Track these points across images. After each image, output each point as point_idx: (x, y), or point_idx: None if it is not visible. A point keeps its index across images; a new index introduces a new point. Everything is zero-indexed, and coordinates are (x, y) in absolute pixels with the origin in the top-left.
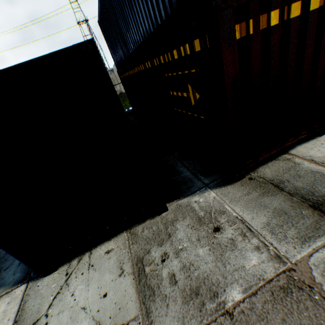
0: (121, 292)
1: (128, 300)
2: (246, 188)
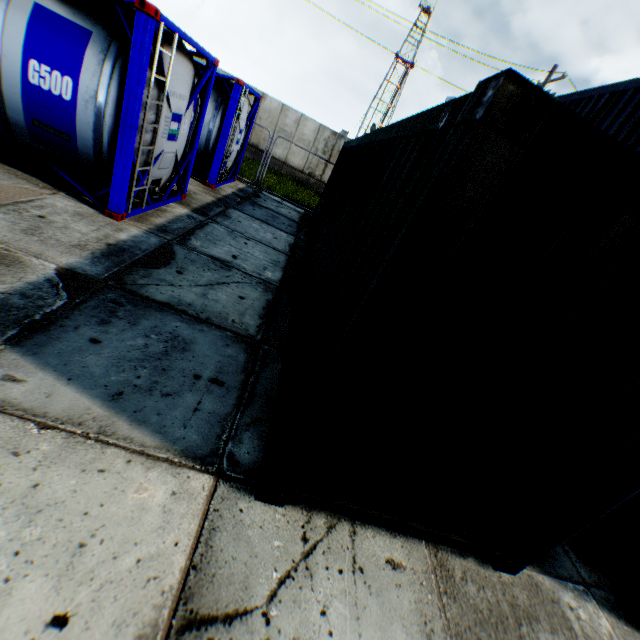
0: None
1: None
2: None
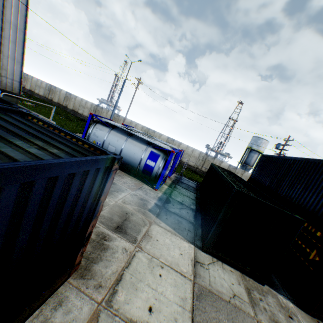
0: (240, 289)
1: (244, 295)
2: (313, 321)
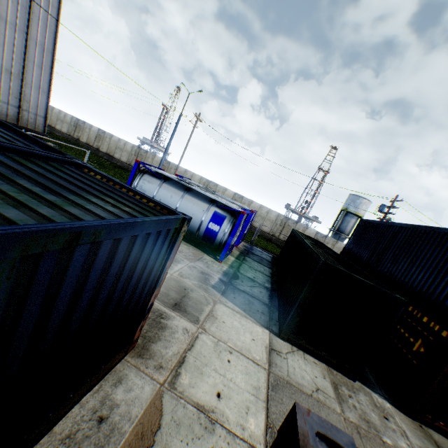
0: (325, 384)
1: (329, 390)
2: (414, 424)
